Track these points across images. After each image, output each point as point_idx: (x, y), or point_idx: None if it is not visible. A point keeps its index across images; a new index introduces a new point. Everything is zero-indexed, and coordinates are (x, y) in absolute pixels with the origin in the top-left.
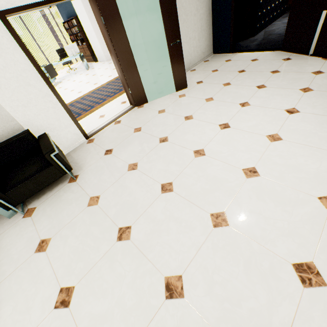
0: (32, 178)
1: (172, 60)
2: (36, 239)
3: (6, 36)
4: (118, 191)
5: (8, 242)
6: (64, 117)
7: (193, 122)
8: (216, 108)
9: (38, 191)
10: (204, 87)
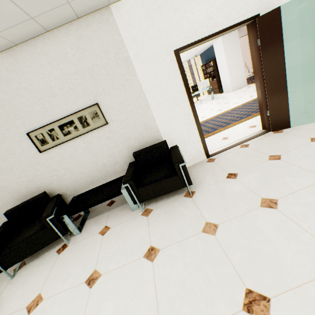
0: (159, 182)
1: None
2: (146, 242)
3: (174, 67)
4: (245, 229)
5: (127, 232)
6: (194, 134)
7: None
8: None
9: (159, 195)
10: None
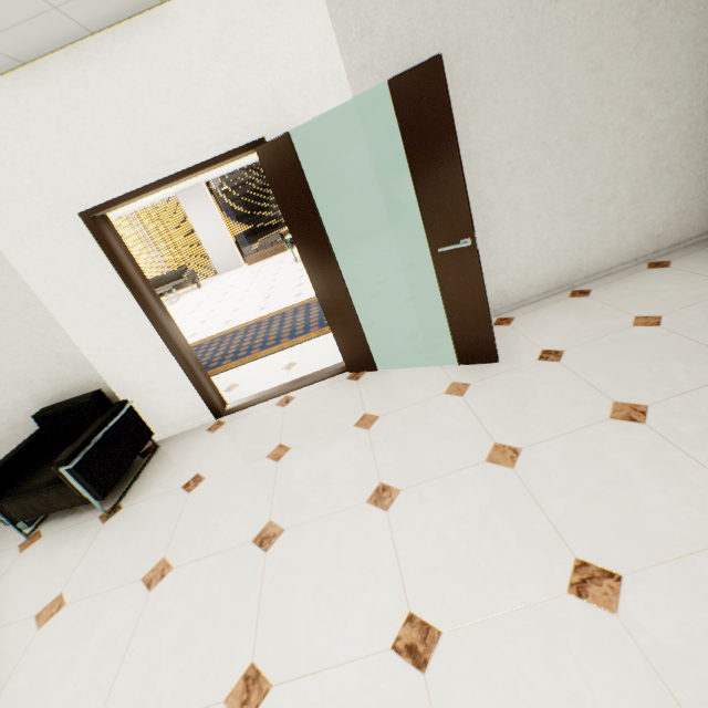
0: (37, 493)
1: (447, 285)
2: None
3: (92, 245)
4: (78, 628)
5: None
6: (176, 373)
7: (373, 526)
8: (482, 517)
9: (48, 513)
10: (542, 386)
